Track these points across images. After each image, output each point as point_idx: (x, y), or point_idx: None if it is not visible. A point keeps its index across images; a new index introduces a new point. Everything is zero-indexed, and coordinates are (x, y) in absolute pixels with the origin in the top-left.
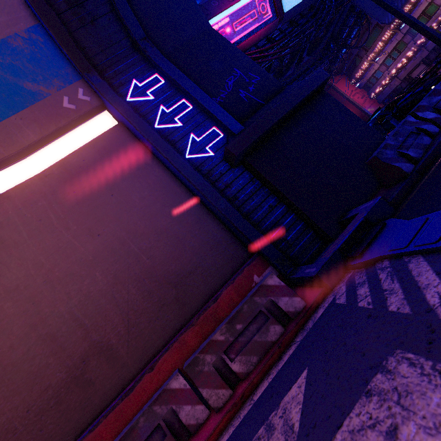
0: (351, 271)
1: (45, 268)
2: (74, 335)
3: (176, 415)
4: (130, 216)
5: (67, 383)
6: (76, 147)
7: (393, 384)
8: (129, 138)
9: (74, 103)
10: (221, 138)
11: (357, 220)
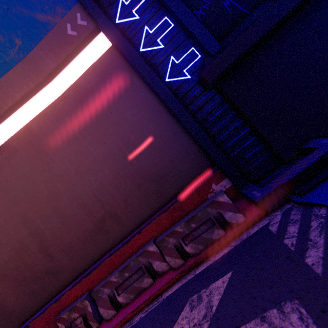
0: (291, 204)
1: (75, 164)
2: (96, 206)
3: (151, 264)
4: (124, 130)
5: (95, 230)
6: (83, 69)
7: (281, 324)
8: (120, 61)
9: (75, 30)
10: (198, 60)
11: (313, 158)
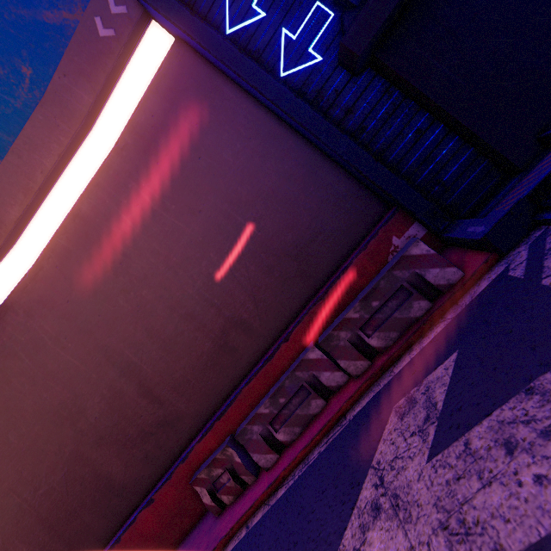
0: (542, 228)
1: (162, 255)
2: (208, 314)
3: (317, 379)
4: (227, 182)
5: (216, 350)
6: (137, 96)
7: None
8: (195, 63)
9: (111, 25)
10: (331, 22)
11: None
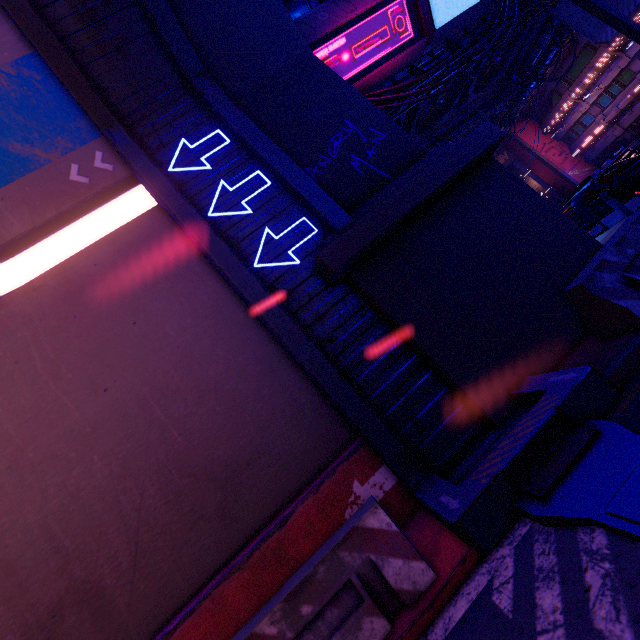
0: (527, 523)
1: (14, 444)
2: (43, 567)
3: None
4: (159, 360)
5: None
6: (90, 241)
7: None
8: (170, 230)
9: (88, 175)
10: (314, 236)
11: (542, 411)
